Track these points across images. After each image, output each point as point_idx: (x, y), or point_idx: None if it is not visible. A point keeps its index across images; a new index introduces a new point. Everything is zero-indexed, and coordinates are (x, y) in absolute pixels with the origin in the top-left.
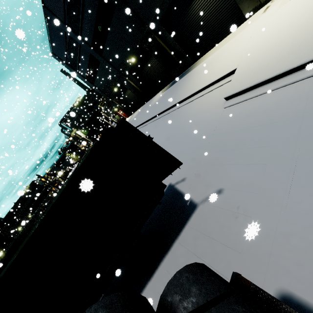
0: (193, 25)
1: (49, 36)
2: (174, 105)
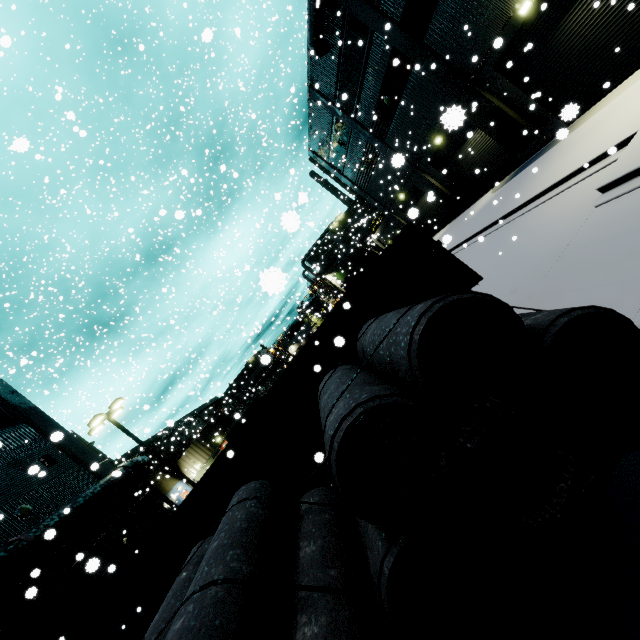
0: (566, 56)
1: (309, 126)
2: (509, 213)
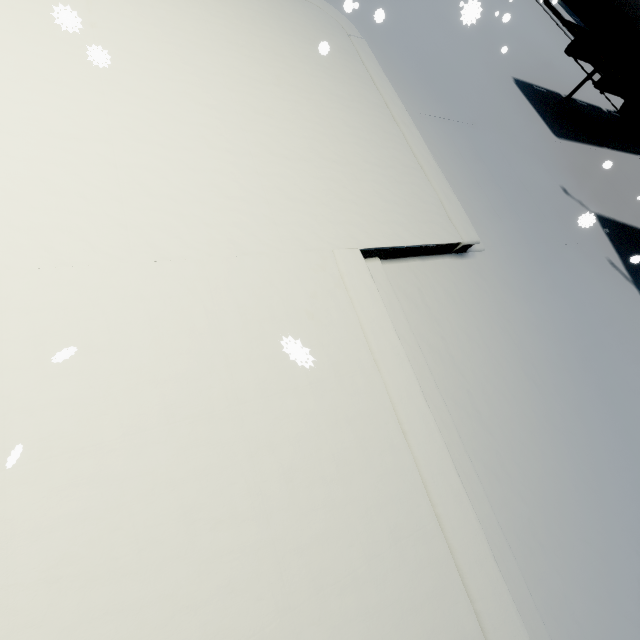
0: None
1: None
2: None
